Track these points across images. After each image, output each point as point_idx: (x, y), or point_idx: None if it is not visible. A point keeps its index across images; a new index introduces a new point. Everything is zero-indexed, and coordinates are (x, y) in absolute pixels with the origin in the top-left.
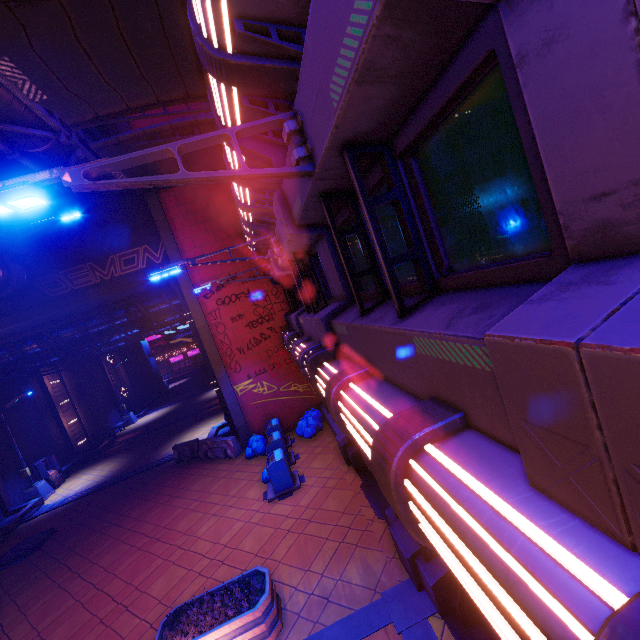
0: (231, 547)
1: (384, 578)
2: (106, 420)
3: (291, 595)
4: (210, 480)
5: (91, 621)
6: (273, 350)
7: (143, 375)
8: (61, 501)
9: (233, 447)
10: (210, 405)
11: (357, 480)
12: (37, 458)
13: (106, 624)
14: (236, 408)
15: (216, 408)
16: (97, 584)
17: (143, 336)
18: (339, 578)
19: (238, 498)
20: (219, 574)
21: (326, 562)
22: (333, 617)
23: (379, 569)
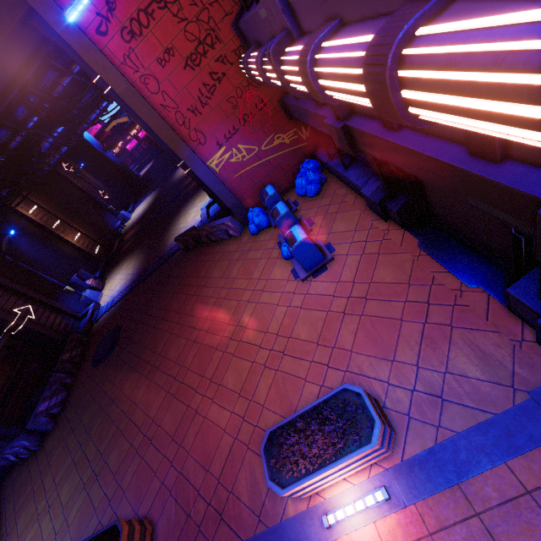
0: (284, 336)
1: (521, 370)
2: (105, 224)
3: (386, 391)
4: (226, 265)
5: (188, 412)
6: (236, 95)
7: (111, 172)
8: (111, 302)
9: (234, 227)
10: (186, 184)
11: (408, 238)
12: (70, 275)
13: (202, 415)
14: (220, 188)
15: (194, 186)
16: (176, 377)
17: (79, 132)
18: (445, 371)
19: (265, 281)
20: (286, 367)
21: (415, 350)
22: (461, 421)
23: (506, 358)
